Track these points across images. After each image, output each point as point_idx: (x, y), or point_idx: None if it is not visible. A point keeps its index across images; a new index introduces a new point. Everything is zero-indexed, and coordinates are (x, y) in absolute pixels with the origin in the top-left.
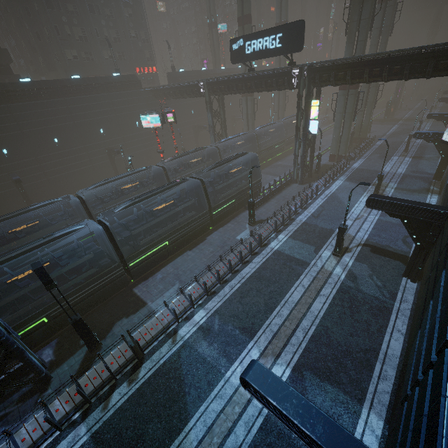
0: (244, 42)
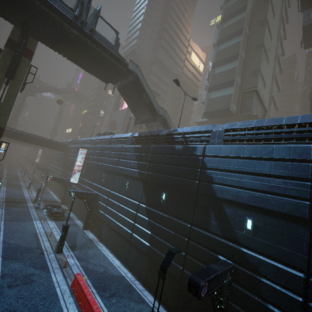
0: None
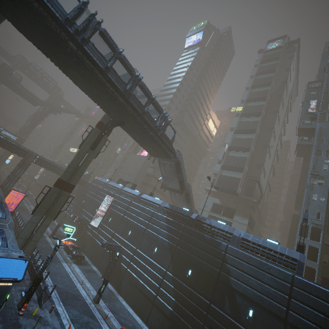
0: (3, 130)
